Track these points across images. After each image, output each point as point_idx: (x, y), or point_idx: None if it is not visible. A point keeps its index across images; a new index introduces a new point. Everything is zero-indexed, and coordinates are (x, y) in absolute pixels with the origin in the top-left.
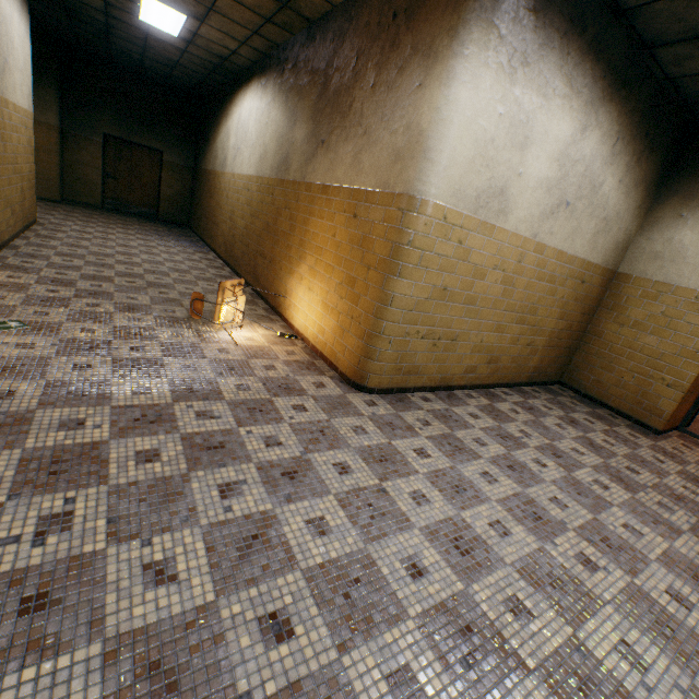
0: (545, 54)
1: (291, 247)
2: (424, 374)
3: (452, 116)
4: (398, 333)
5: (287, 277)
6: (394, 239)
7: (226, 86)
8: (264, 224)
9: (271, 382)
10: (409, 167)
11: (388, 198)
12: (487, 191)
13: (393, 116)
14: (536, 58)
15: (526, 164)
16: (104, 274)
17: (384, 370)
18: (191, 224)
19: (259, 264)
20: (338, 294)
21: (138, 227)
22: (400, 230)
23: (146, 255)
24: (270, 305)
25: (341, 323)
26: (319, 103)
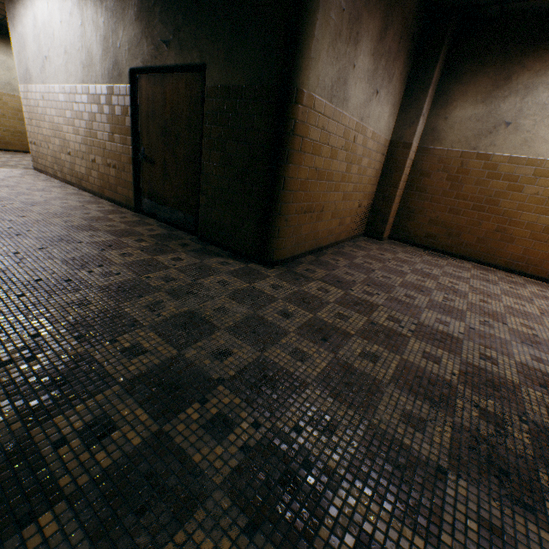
0: None
1: None
2: (16, 146)
3: None
4: None
5: None
6: None
7: None
8: None
9: None
10: None
11: None
12: (2, 84)
13: None
14: None
15: (16, 75)
16: None
17: None
18: None
19: None
20: None
21: None
22: None
23: None
24: None
25: None
26: None
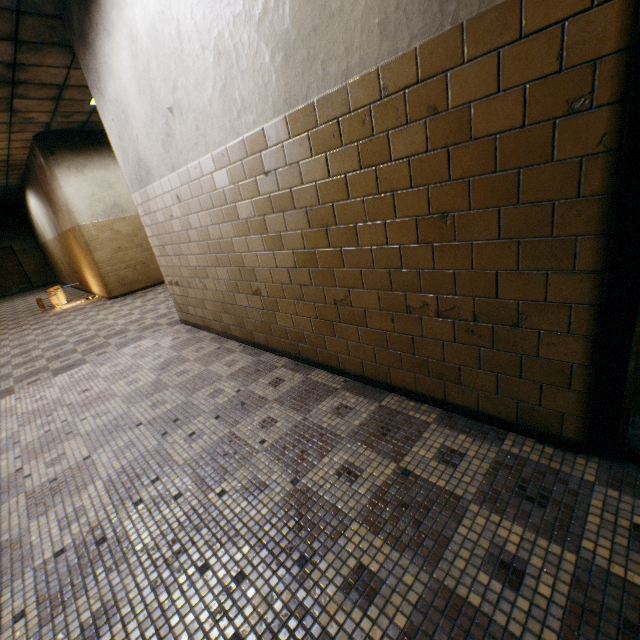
0: (92, 159)
1: (77, 262)
2: (141, 282)
3: (70, 197)
4: (111, 272)
5: (85, 276)
6: (84, 242)
7: (21, 194)
8: (69, 258)
9: (73, 311)
10: (71, 217)
11: (75, 229)
12: (108, 209)
13: (60, 201)
14: (89, 163)
15: (119, 191)
16: (2, 317)
17: (117, 287)
18: (57, 280)
19: (79, 278)
20: (91, 270)
21: (20, 297)
22: (83, 238)
23: (25, 304)
24: (90, 292)
25: (97, 280)
26: (47, 199)
